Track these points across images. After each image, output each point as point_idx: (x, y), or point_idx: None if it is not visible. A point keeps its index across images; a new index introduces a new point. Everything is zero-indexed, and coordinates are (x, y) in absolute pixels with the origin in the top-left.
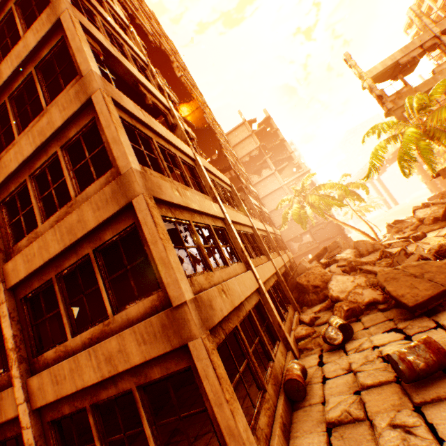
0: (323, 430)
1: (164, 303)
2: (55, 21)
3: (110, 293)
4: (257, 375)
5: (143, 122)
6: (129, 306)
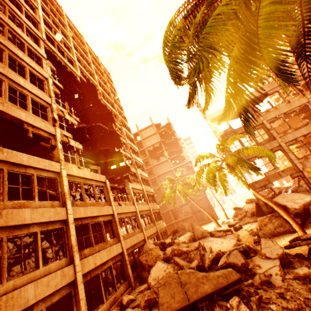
0: None
1: None
2: None
3: None
4: None
5: None
6: None
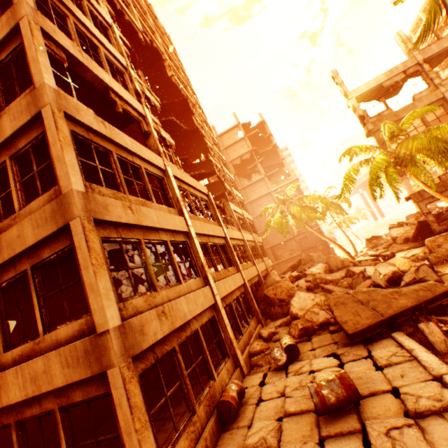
0: None
1: (92, 328)
2: (14, 26)
3: (44, 312)
4: (189, 397)
5: (103, 135)
6: (60, 327)
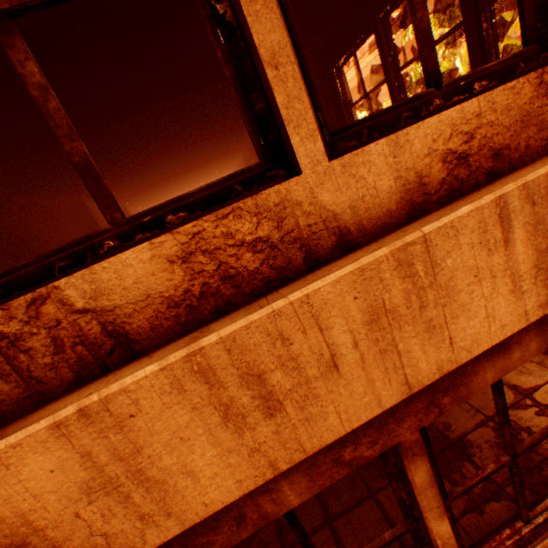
0: None
1: None
2: None
3: None
4: None
5: None
6: None
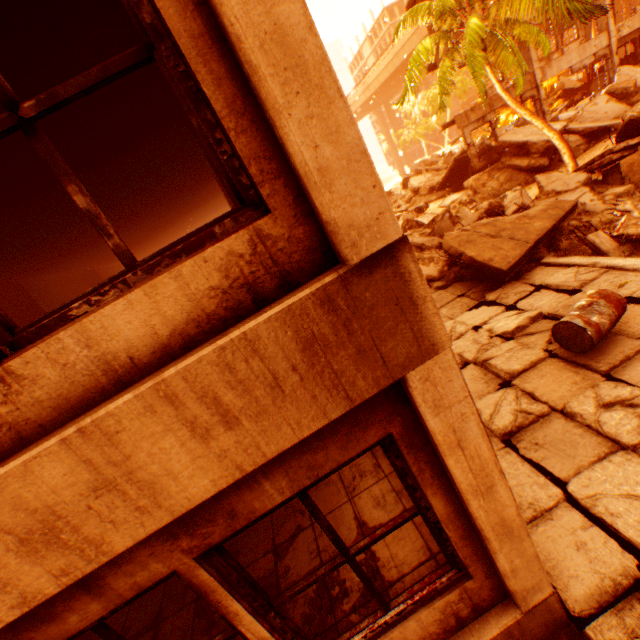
0: (500, 447)
1: (288, 265)
2: None
3: None
4: None
5: None
6: (96, 308)
